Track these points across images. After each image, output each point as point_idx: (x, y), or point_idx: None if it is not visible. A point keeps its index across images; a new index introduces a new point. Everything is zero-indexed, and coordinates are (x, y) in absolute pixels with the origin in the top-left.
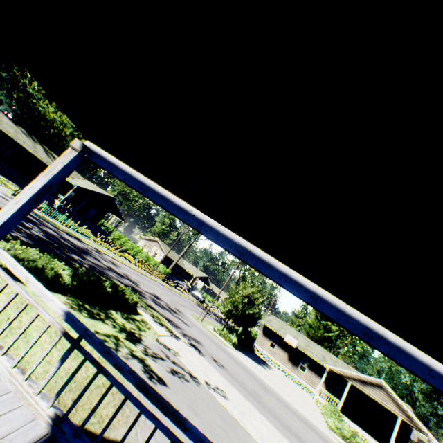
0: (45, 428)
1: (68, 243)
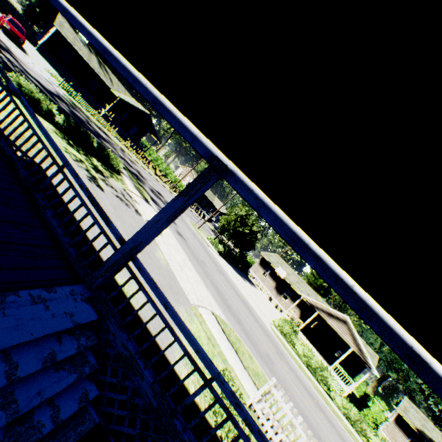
0: None
1: (92, 128)
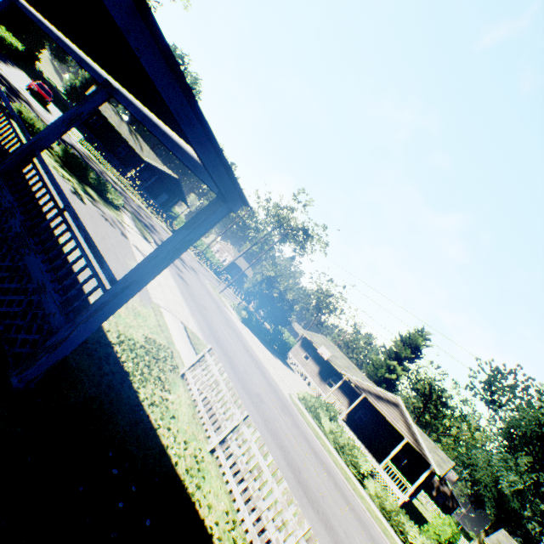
0: None
1: (104, 178)
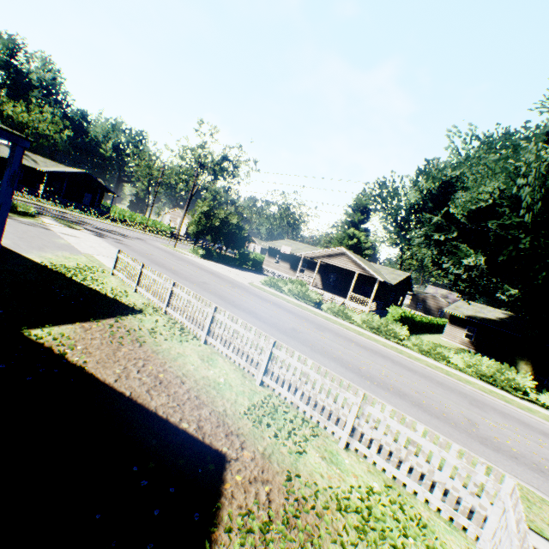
0: None
1: None
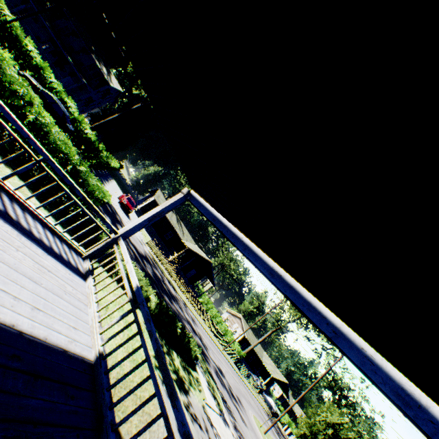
0: (93, 357)
1: (166, 286)
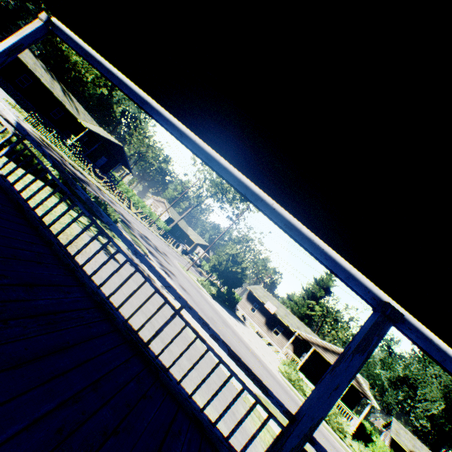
0: None
1: (70, 170)
